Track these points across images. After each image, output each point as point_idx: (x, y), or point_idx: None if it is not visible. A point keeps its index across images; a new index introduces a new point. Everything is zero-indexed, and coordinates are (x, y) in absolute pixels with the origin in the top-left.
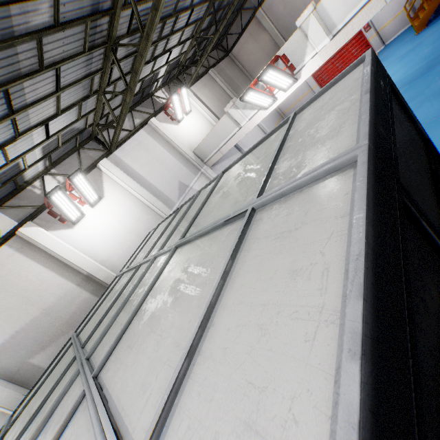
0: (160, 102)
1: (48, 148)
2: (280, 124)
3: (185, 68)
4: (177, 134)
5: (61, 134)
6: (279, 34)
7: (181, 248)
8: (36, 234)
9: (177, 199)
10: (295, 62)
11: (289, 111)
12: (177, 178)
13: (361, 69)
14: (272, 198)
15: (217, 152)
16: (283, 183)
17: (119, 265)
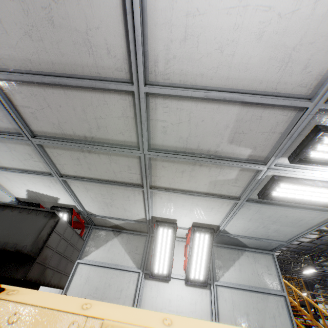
0: None
1: None
2: None
3: None
4: None
5: None
6: None
7: None
8: None
9: None
10: None
11: None
12: None
13: None
14: None
15: None
16: None
17: None
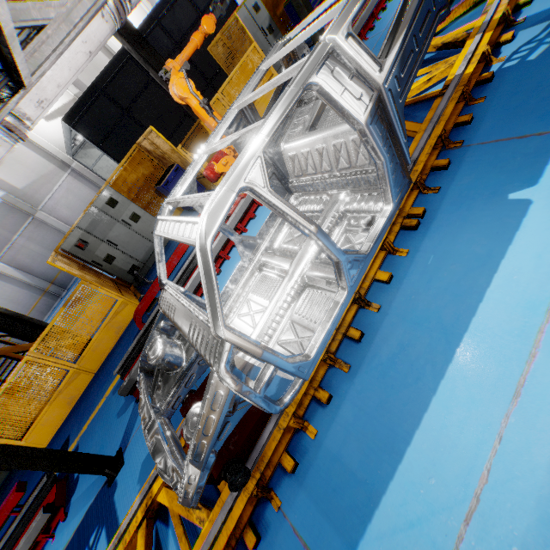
0: None
1: None
2: None
3: None
4: None
5: None
6: None
7: None
8: None
9: None
10: None
11: None
12: None
13: None
14: None
15: None
16: None
17: None
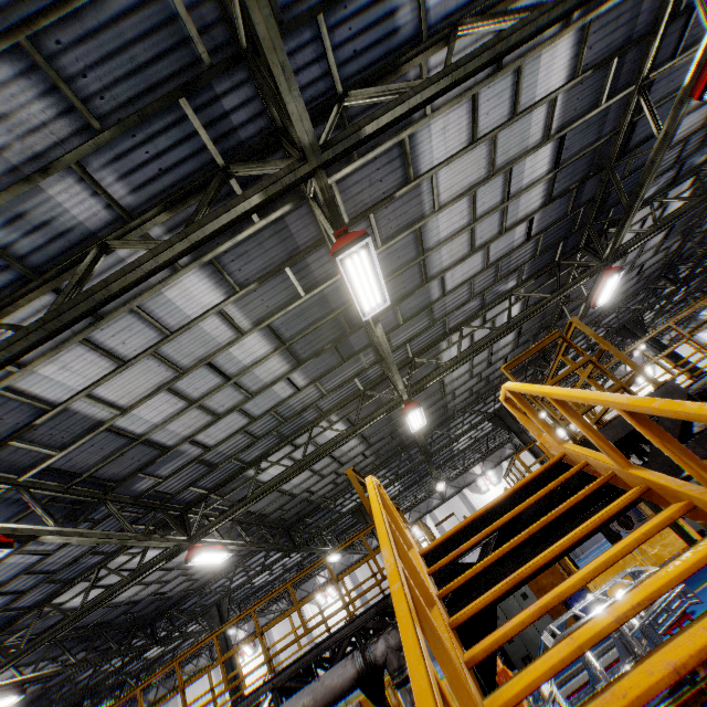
0: (701, 318)
1: None
2: None
3: None
4: None
5: None
6: None
7: None
8: None
9: None
10: None
11: None
12: None
13: None
14: None
15: None
16: None
17: None
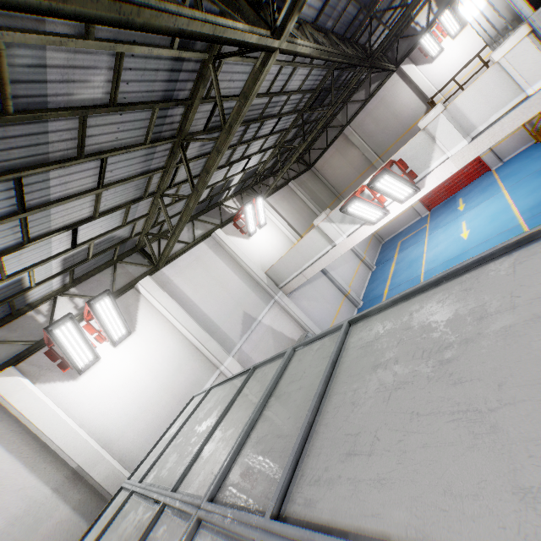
0: (229, 212)
1: (72, 260)
2: (514, 241)
3: (262, 178)
4: (246, 250)
5: (95, 243)
6: (370, 149)
7: None
8: (13, 390)
9: (238, 337)
10: (417, 168)
11: (384, 229)
12: (241, 307)
13: None
14: None
15: (299, 275)
16: None
17: (135, 450)
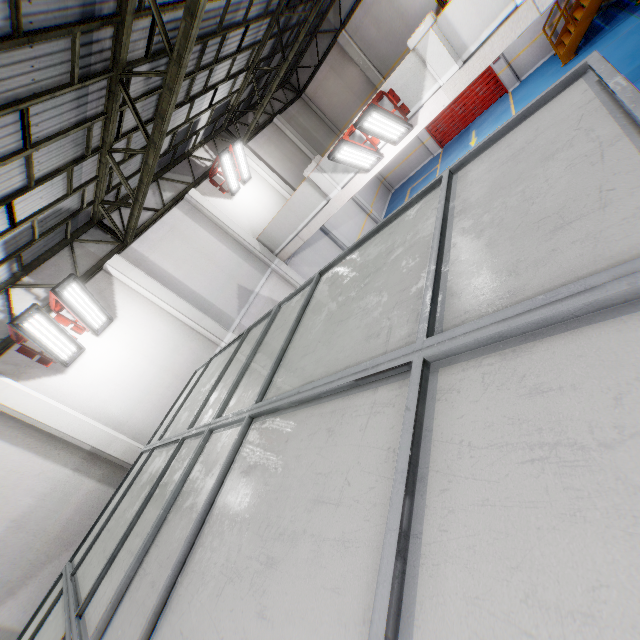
0: (202, 165)
1: (16, 243)
2: (423, 190)
3: (238, 115)
4: (230, 213)
5: (39, 219)
6: (372, 66)
7: (263, 421)
8: None
9: (236, 312)
10: (409, 101)
11: (393, 174)
12: (234, 280)
13: (584, 87)
14: (474, 342)
15: (295, 238)
16: (486, 308)
17: (147, 428)
